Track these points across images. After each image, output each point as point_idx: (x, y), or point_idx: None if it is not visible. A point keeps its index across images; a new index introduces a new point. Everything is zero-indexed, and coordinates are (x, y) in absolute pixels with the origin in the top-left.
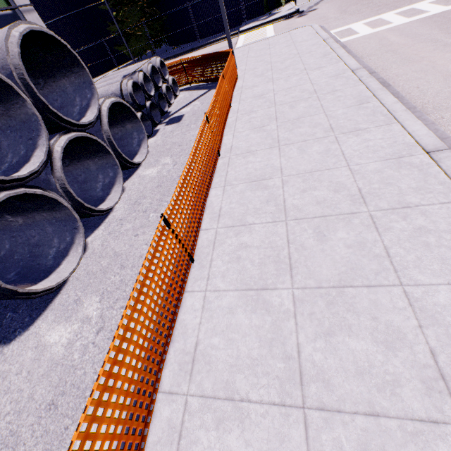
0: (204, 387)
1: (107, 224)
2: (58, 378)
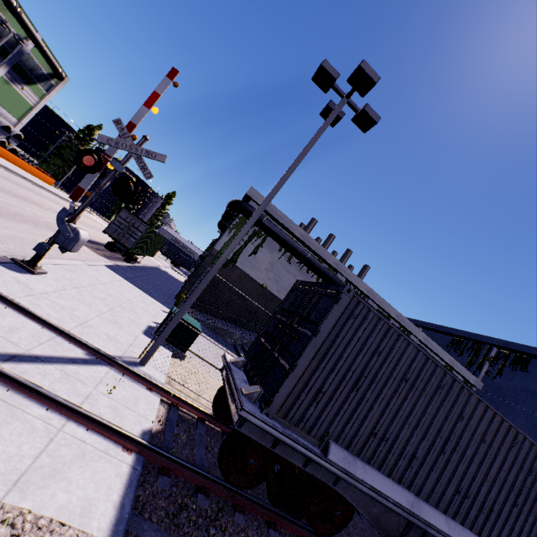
0: None
1: None
2: None
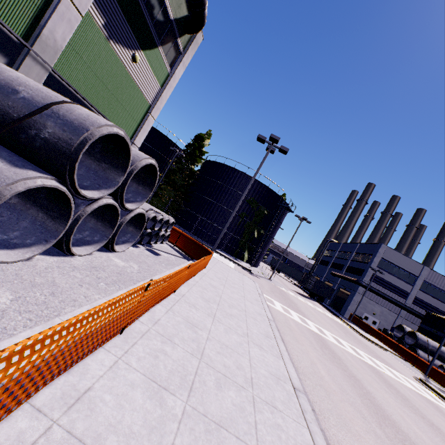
0: (75, 425)
1: (61, 260)
2: None
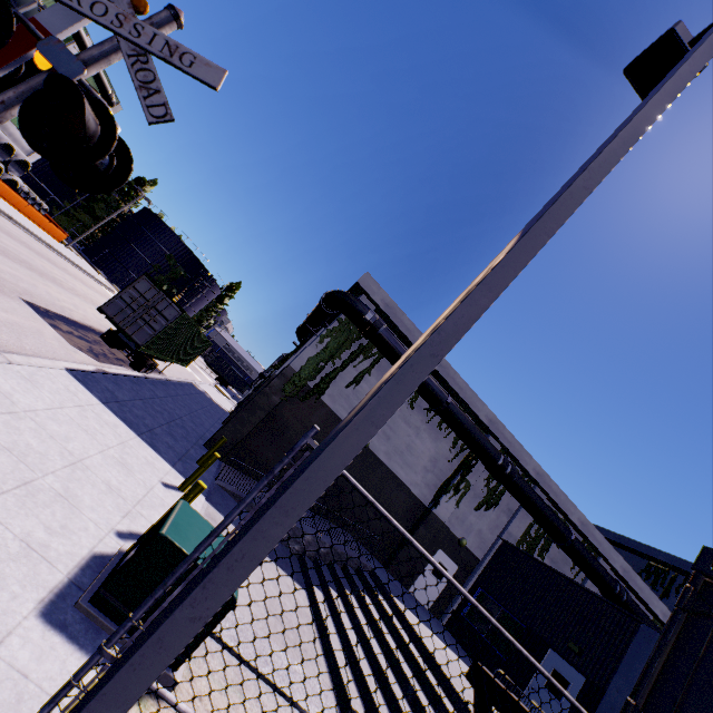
0: None
1: None
2: None
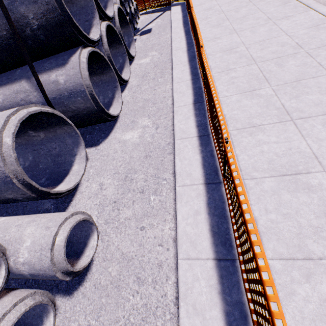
0: (237, 127)
1: (129, 89)
2: (143, 148)
